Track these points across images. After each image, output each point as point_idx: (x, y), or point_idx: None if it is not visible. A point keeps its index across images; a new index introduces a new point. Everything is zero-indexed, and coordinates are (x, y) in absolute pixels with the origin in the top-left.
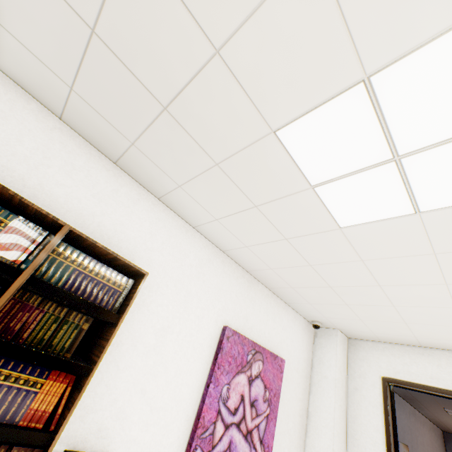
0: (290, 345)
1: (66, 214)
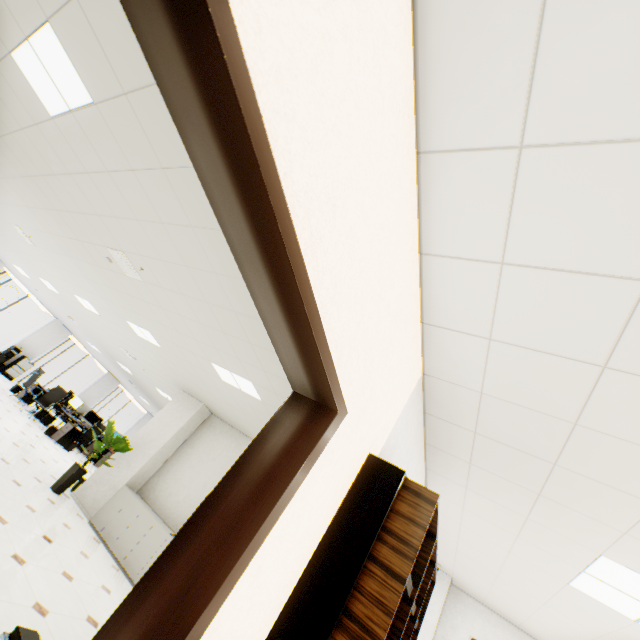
0: None
1: None
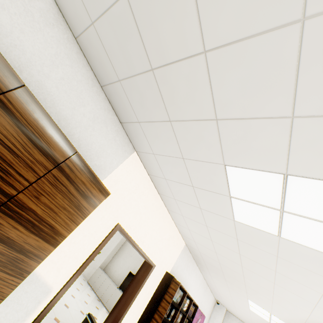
0: (207, 309)
1: (183, 281)
